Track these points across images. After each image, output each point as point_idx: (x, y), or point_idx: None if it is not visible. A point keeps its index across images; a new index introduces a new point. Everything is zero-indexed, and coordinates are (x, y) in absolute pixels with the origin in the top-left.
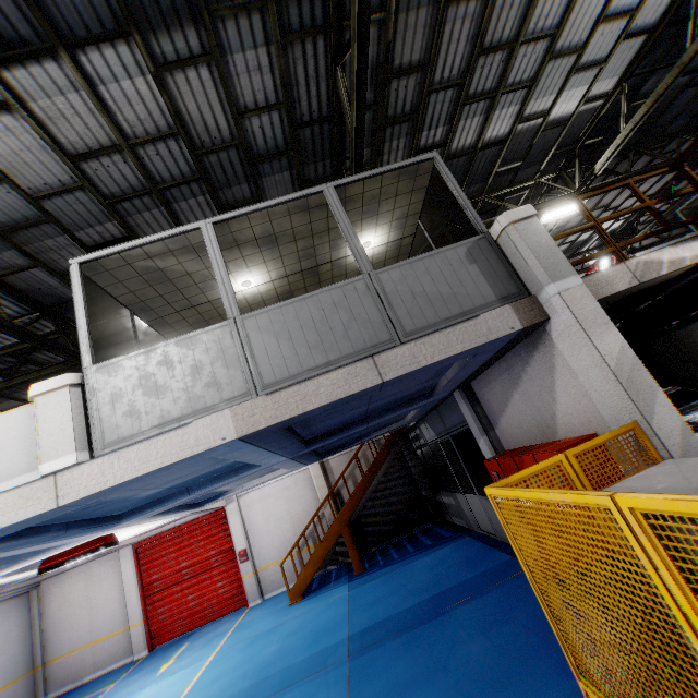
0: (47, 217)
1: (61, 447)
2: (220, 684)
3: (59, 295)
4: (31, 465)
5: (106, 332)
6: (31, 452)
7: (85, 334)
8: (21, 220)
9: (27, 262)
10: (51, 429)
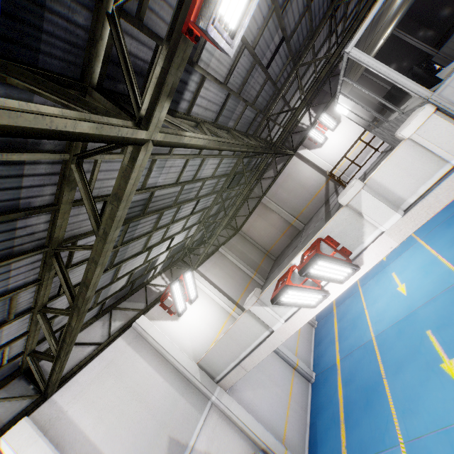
0: (256, 60)
1: None
2: None
3: (249, 121)
4: (437, 166)
5: (259, 132)
6: (430, 160)
7: (407, 81)
8: (244, 76)
9: (242, 108)
10: (443, 140)
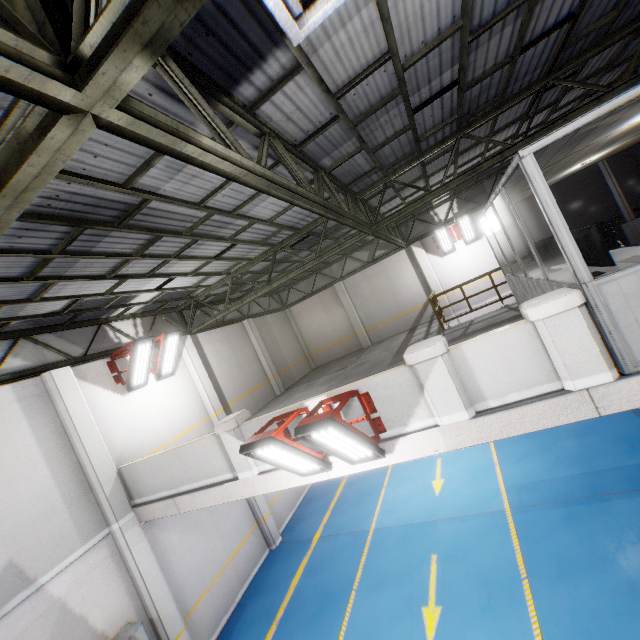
0: (401, 89)
1: (589, 366)
2: (537, 465)
3: (358, 172)
4: (546, 377)
5: (370, 194)
6: (541, 366)
7: (572, 245)
8: (373, 103)
9: (354, 148)
10: (571, 349)
